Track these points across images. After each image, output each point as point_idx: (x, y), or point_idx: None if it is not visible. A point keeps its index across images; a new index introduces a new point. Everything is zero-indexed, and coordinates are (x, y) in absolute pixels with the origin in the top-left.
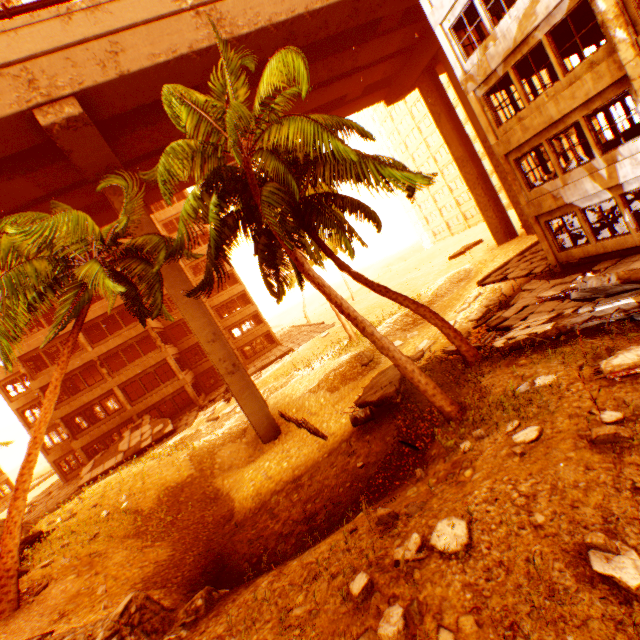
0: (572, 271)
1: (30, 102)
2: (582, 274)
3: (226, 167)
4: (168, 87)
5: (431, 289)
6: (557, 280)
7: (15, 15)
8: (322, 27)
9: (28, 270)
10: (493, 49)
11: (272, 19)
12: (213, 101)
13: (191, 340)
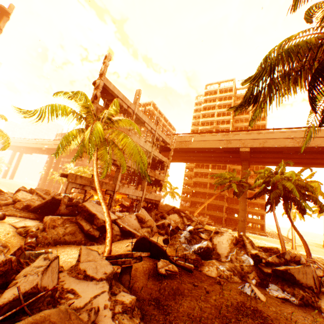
0: None
1: (240, 146)
2: None
3: (270, 180)
4: (266, 168)
5: None
6: None
7: (248, 131)
8: None
9: (226, 180)
10: None
11: (317, 145)
12: (277, 167)
13: (233, 206)
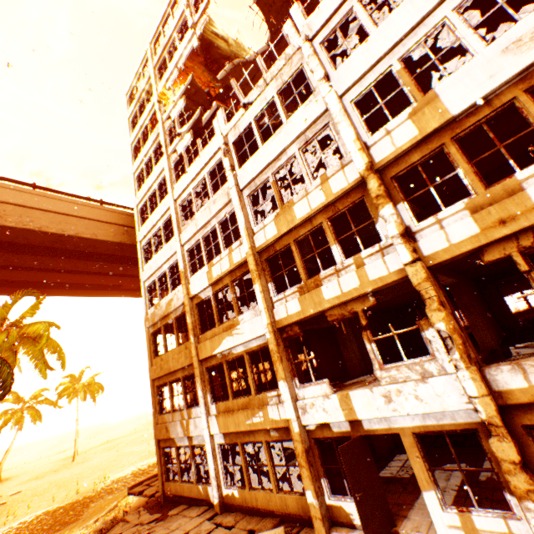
0: (164, 507)
1: None
2: (161, 515)
3: None
4: None
5: (109, 478)
6: (148, 515)
7: None
8: (92, 246)
9: None
10: (158, 310)
11: (43, 228)
12: None
13: None
